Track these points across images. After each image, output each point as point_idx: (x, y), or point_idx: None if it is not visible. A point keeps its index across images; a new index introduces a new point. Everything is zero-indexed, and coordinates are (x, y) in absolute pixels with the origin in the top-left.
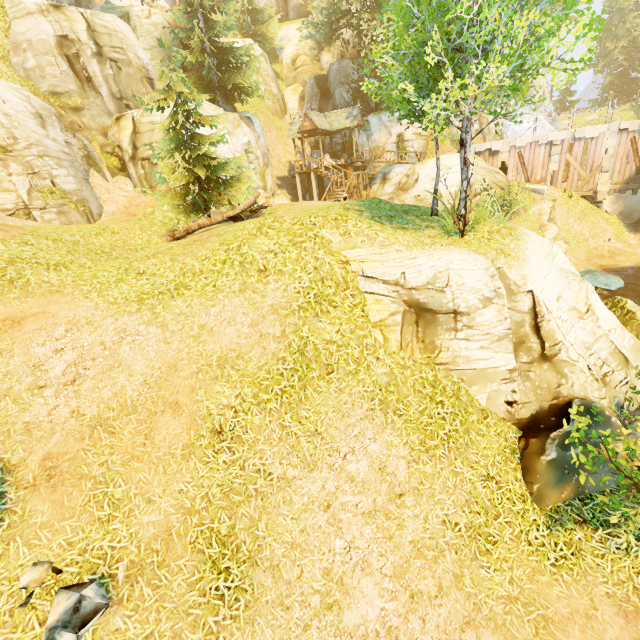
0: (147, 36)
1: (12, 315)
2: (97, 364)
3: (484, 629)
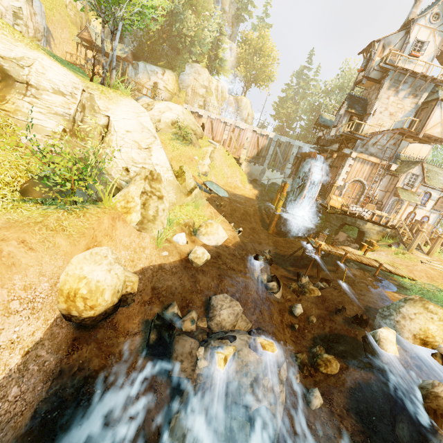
0: None
1: None
2: None
3: None
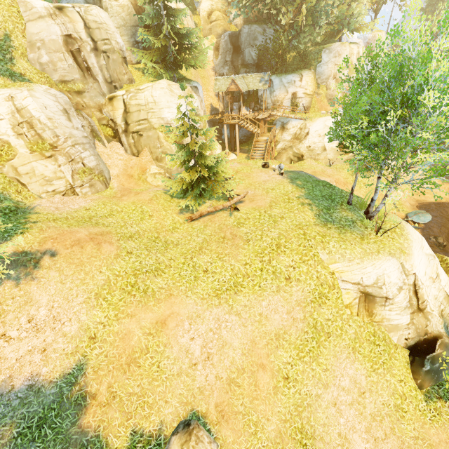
0: (116, 16)
1: (159, 318)
2: (214, 344)
3: None
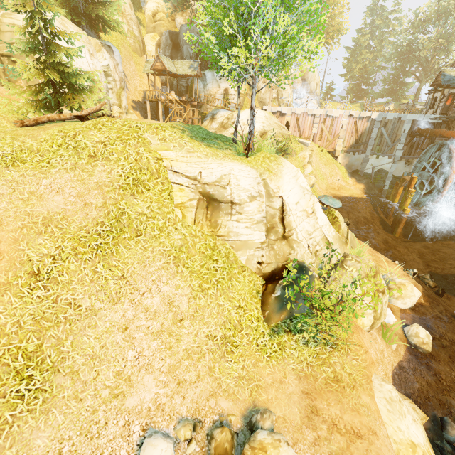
0: None
1: None
2: None
3: (221, 397)
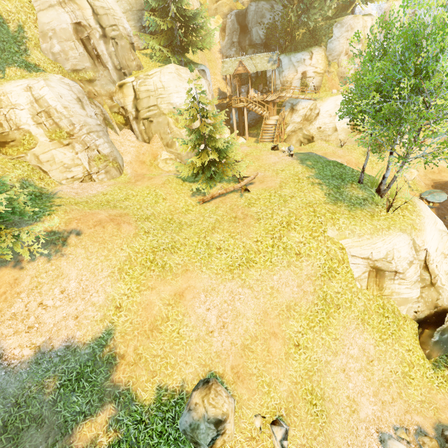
0: (122, 1)
1: (177, 291)
2: (229, 315)
3: (413, 414)
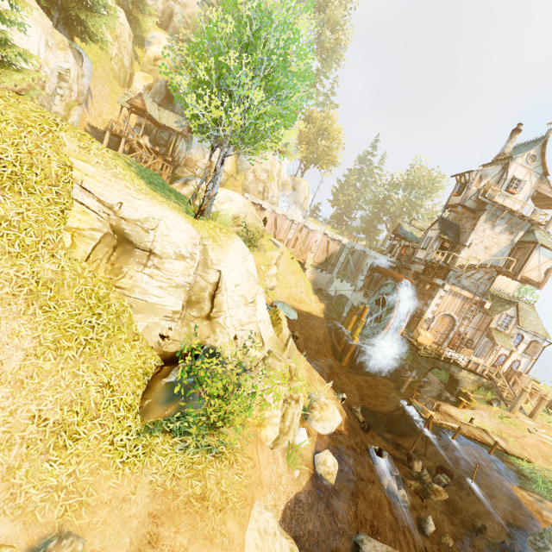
0: None
1: None
2: None
3: (5, 517)
